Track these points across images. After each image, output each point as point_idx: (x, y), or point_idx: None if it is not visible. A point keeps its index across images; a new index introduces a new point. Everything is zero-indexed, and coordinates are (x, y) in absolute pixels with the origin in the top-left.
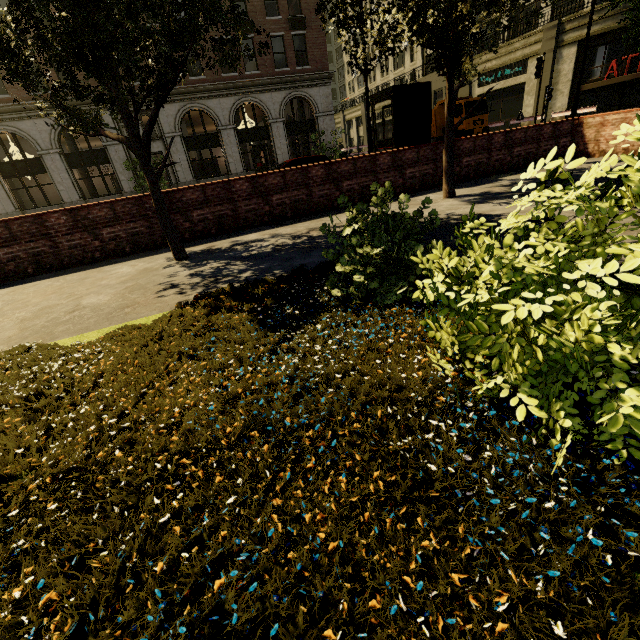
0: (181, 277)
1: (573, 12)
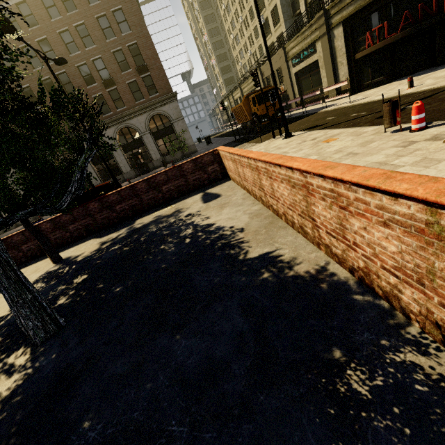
0: None
1: (332, 0)
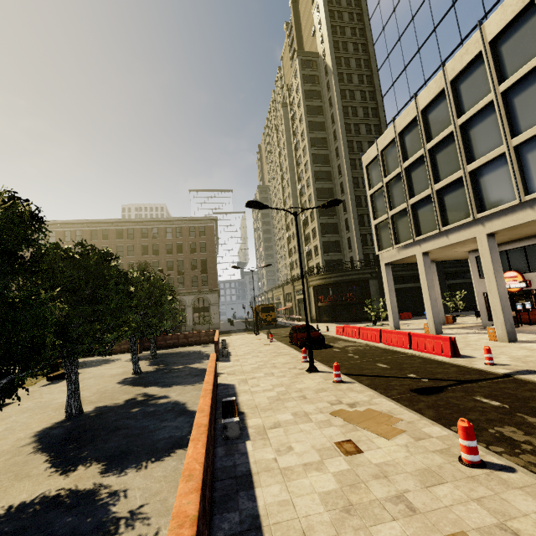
0: None
1: (309, 276)
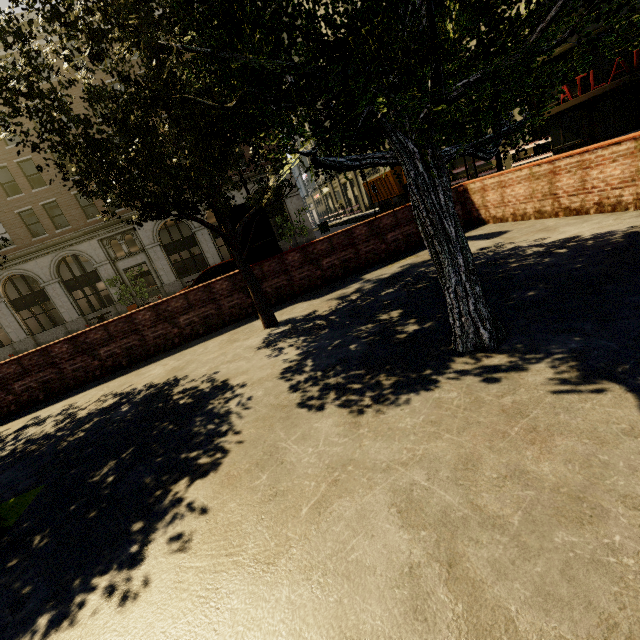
0: None
1: None
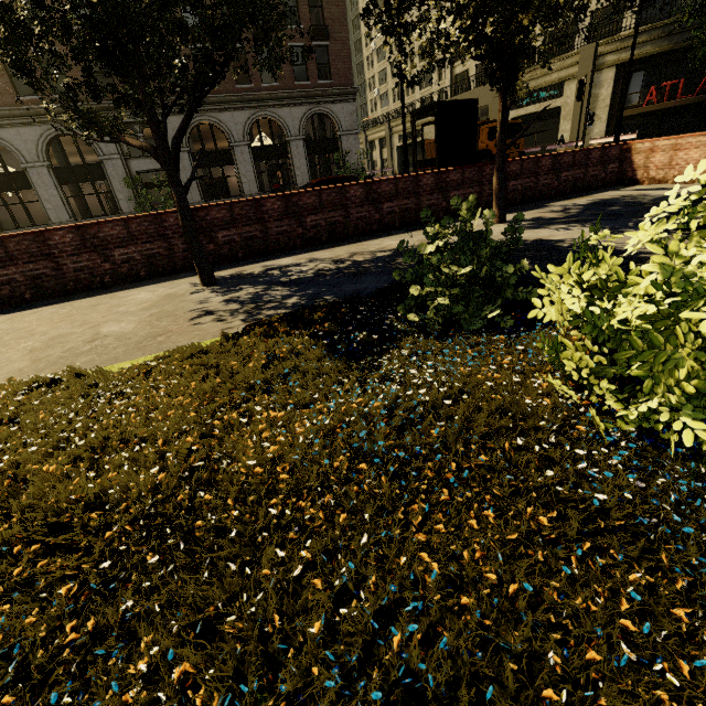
0: (215, 303)
1: (611, 35)
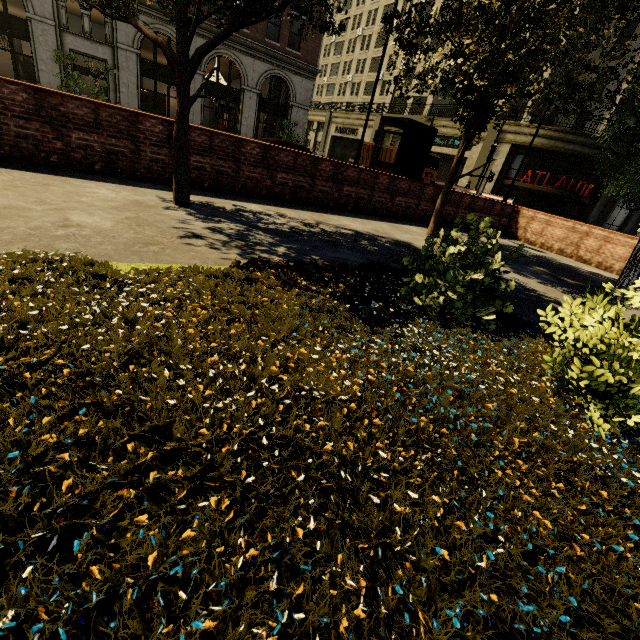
0: (199, 228)
1: (514, 120)
